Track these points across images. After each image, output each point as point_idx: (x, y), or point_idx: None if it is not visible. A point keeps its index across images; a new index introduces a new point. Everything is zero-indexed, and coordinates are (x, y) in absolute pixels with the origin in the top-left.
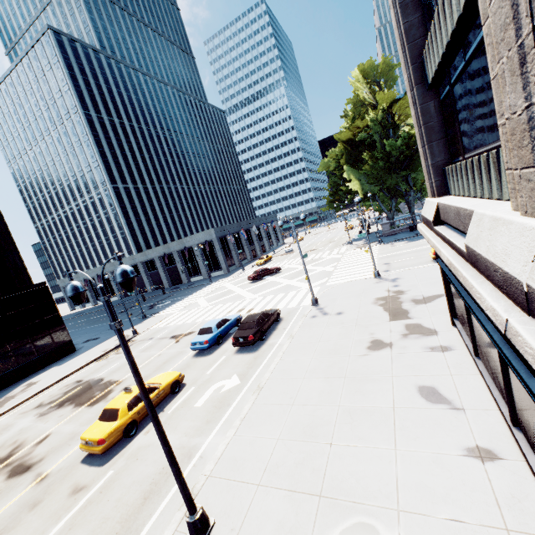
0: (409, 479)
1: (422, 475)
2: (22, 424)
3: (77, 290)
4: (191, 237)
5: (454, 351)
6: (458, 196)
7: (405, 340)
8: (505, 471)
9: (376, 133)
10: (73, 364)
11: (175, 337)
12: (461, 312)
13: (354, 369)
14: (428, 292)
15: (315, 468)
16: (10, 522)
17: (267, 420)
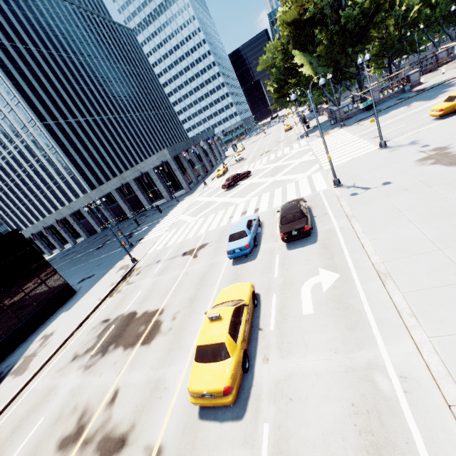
0: None
1: None
2: (69, 383)
3: None
4: (144, 163)
5: None
6: None
7: None
8: None
9: (326, 5)
10: (84, 306)
11: (187, 253)
12: None
13: None
14: None
15: None
16: None
17: None
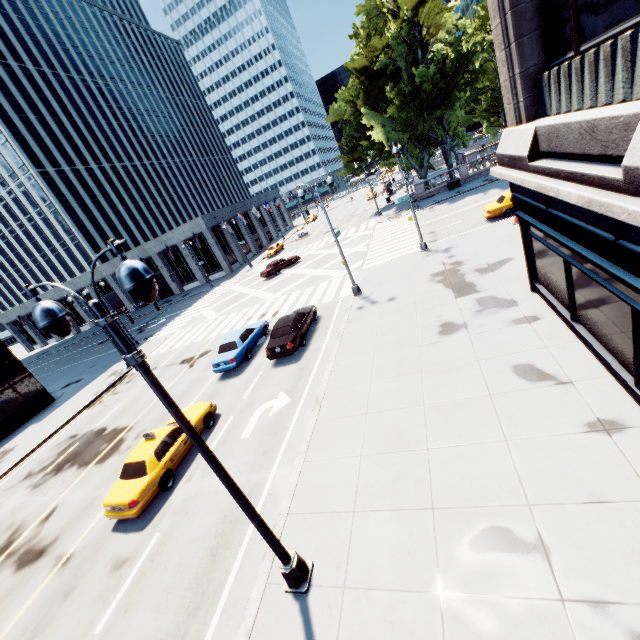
0: (531, 469)
1: (545, 462)
2: (13, 502)
3: (53, 315)
4: (172, 233)
5: (542, 320)
6: (567, 113)
7: (480, 317)
8: (636, 439)
9: (400, 57)
10: (57, 418)
11: (186, 361)
12: (548, 273)
13: (430, 360)
14: (492, 259)
15: (417, 479)
16: (41, 621)
17: (340, 437)
